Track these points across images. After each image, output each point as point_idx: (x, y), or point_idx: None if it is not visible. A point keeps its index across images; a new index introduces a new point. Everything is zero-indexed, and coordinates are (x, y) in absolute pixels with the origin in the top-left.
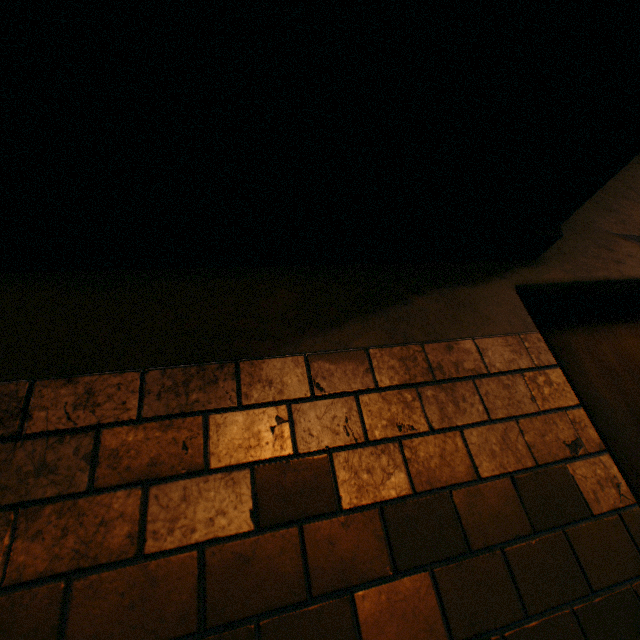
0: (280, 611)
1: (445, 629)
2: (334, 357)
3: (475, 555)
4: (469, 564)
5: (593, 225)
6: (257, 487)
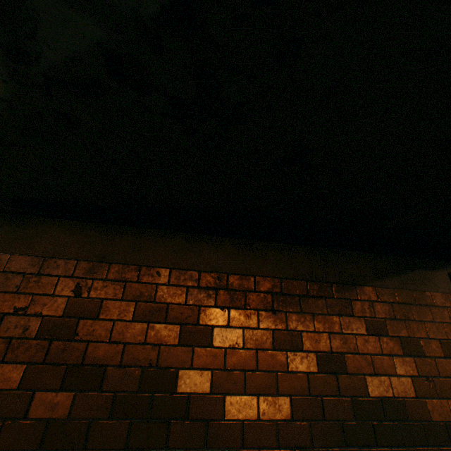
0: (375, 355)
1: (416, 372)
2: (383, 289)
3: (426, 357)
4: (424, 359)
5: None
6: (366, 323)
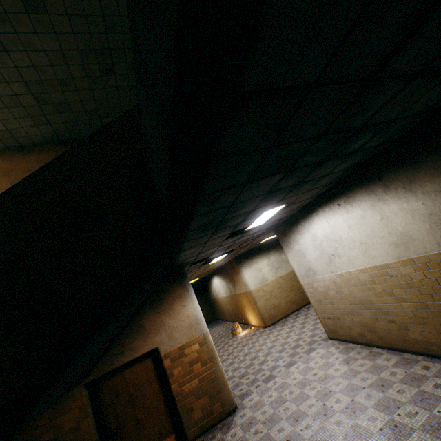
0: None
1: None
2: (42, 419)
3: None
4: None
5: (112, 353)
6: None
